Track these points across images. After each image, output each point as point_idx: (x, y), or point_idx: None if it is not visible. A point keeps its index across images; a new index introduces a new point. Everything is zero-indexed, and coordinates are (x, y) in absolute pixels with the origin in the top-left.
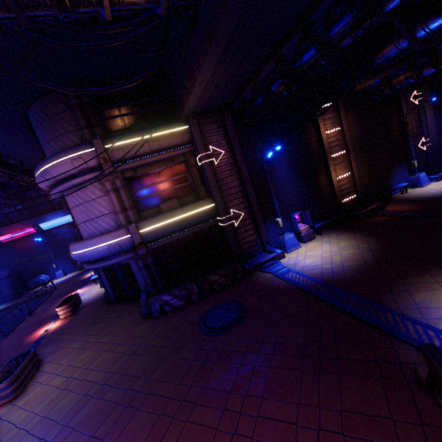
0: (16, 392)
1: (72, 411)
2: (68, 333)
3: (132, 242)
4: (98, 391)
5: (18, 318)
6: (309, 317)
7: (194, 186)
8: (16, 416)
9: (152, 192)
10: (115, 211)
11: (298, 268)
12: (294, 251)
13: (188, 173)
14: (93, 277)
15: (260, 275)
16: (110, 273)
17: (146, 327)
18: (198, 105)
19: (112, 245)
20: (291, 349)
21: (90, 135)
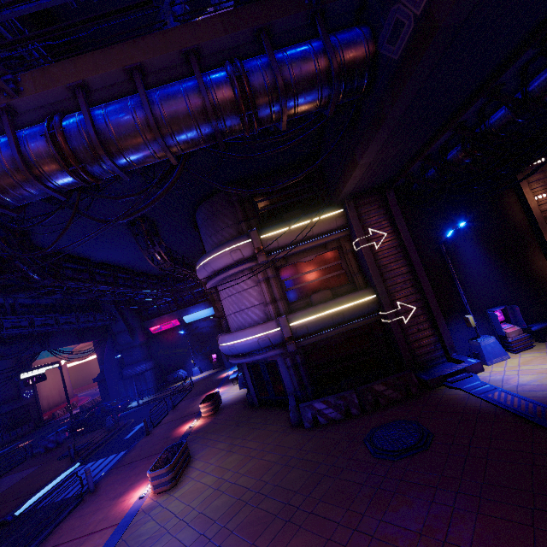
0: (172, 482)
1: (227, 513)
2: (212, 433)
3: (281, 335)
4: (252, 498)
5: (162, 412)
6: (538, 456)
7: (349, 275)
8: (174, 506)
9: (303, 282)
10: (265, 302)
11: (509, 386)
12: (498, 362)
13: (342, 260)
14: (231, 376)
15: (446, 391)
16: (254, 371)
17: (296, 437)
18: (356, 187)
19: (261, 338)
20: (511, 495)
21: (247, 228)
